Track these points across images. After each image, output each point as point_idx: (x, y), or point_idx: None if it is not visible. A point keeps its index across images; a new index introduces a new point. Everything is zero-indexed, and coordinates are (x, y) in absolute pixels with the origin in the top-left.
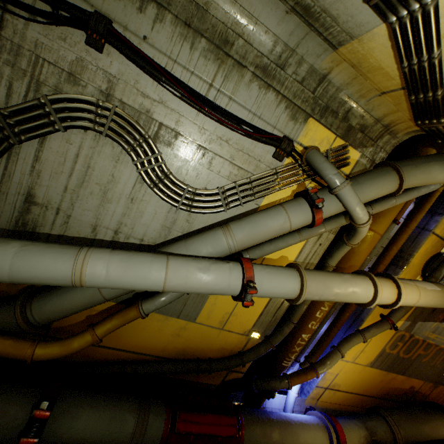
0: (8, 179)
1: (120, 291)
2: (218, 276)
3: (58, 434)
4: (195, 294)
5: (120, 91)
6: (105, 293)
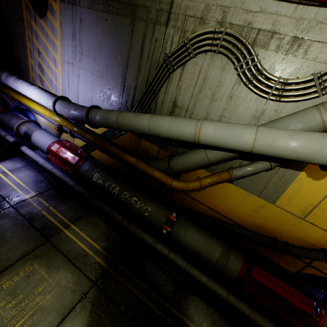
0: (167, 94)
1: (218, 156)
2: (307, 141)
3: (178, 235)
4: (276, 179)
5: (230, 16)
6: (209, 156)
